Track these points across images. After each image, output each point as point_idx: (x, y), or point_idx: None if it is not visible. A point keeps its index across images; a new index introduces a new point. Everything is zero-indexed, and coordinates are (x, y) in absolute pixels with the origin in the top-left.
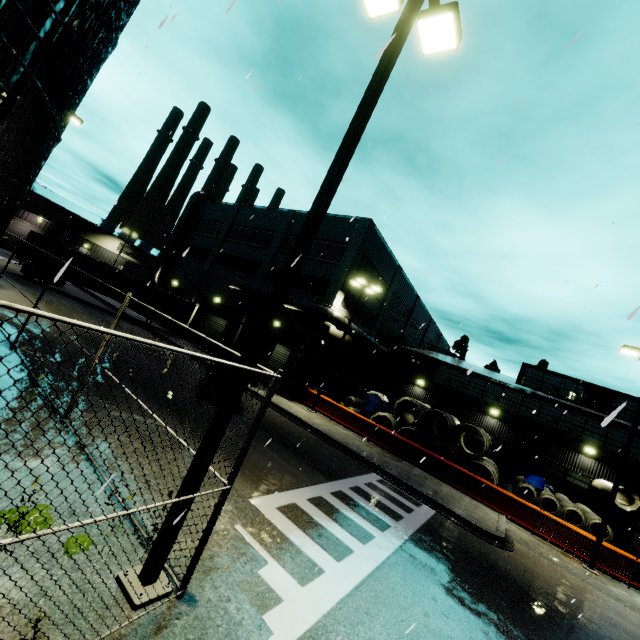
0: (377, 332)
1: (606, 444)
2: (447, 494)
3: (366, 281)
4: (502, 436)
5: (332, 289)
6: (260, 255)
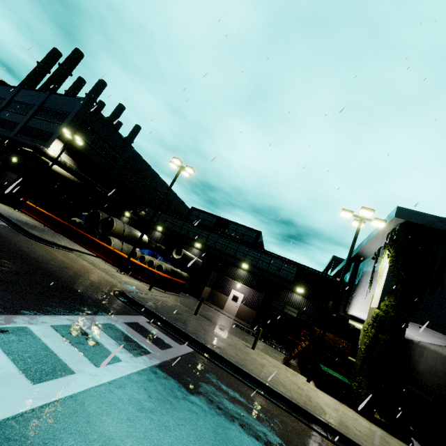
0: (112, 186)
1: (207, 242)
2: (52, 236)
3: (69, 132)
4: (161, 242)
5: (53, 138)
6: (21, 119)
